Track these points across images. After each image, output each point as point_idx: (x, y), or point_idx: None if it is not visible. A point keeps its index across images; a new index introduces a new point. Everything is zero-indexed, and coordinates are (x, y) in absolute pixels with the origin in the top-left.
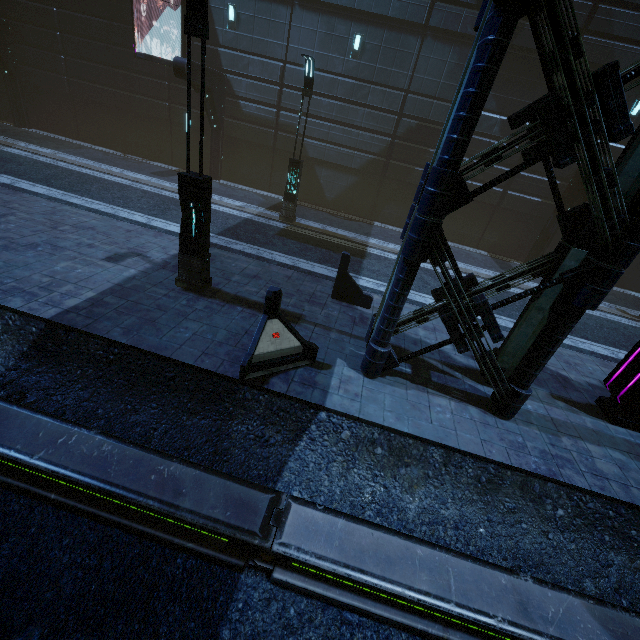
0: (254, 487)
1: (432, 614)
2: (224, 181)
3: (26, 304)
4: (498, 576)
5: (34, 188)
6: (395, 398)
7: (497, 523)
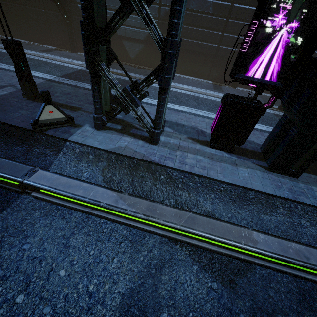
0: (26, 165)
1: (90, 206)
2: (79, 52)
3: None
4: (113, 192)
5: None
6: (104, 137)
7: (135, 182)
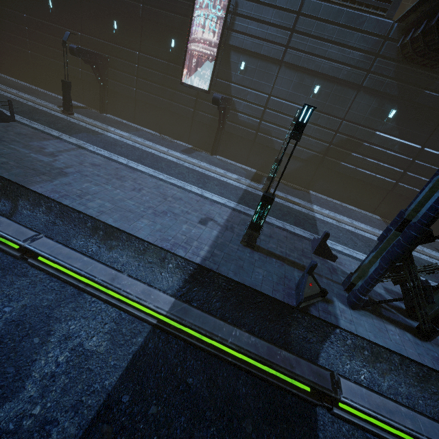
0: (320, 367)
1: None
2: (219, 156)
3: (186, 254)
4: None
5: (139, 167)
6: (369, 324)
7: (428, 398)
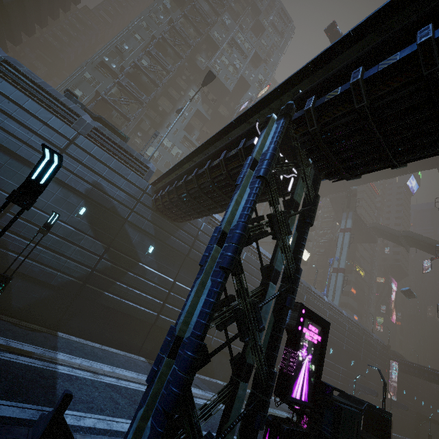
0: None
1: None
2: None
3: None
4: None
5: None
6: None
7: None
